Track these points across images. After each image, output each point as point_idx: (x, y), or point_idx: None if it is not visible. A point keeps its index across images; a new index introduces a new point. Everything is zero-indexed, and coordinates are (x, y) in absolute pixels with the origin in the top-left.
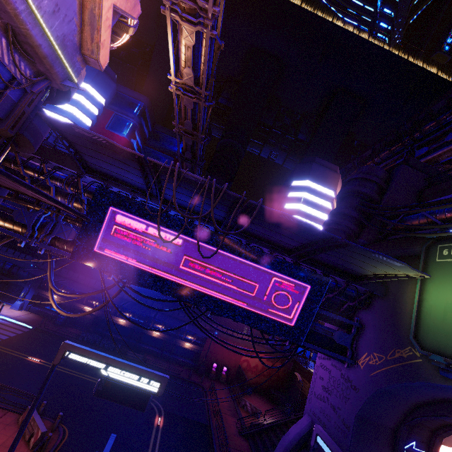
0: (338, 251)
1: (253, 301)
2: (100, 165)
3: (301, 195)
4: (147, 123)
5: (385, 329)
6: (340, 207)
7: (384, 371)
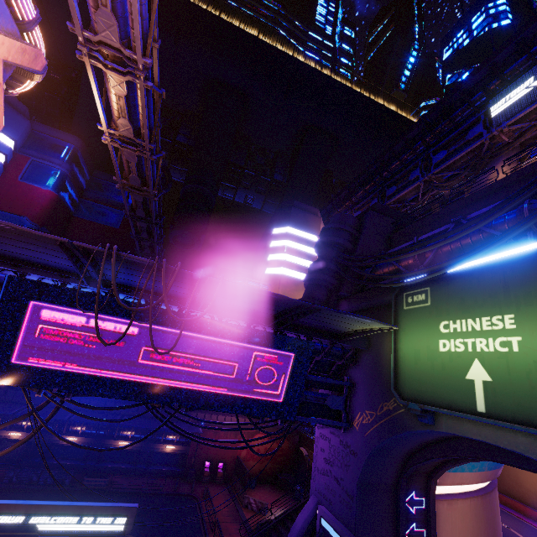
0: (314, 315)
1: (235, 383)
2: (8, 249)
3: (284, 244)
4: (82, 169)
5: (372, 384)
6: (318, 261)
7: (376, 428)
